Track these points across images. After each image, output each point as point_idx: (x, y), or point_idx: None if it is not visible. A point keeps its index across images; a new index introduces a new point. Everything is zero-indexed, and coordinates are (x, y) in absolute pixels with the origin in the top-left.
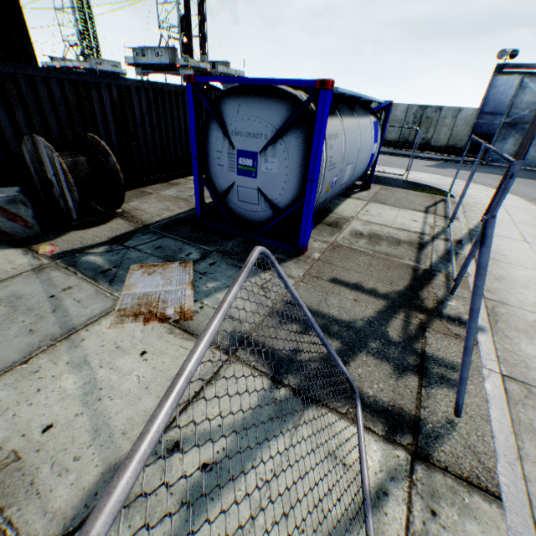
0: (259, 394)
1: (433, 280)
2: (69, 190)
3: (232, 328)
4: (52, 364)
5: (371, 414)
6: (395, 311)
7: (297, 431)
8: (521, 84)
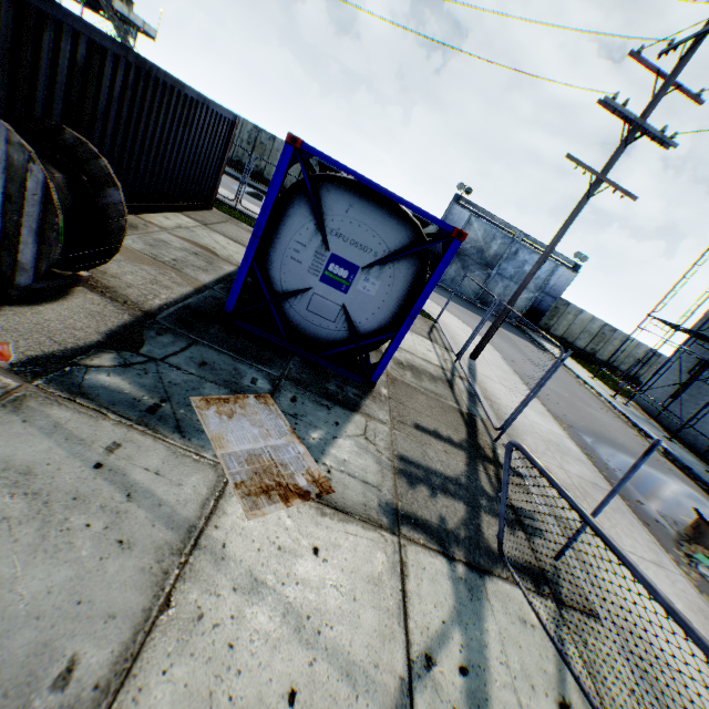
0: (448, 576)
1: (478, 426)
2: (37, 235)
3: (377, 498)
4: (212, 597)
5: (520, 574)
6: (476, 463)
7: (493, 606)
8: (470, 220)
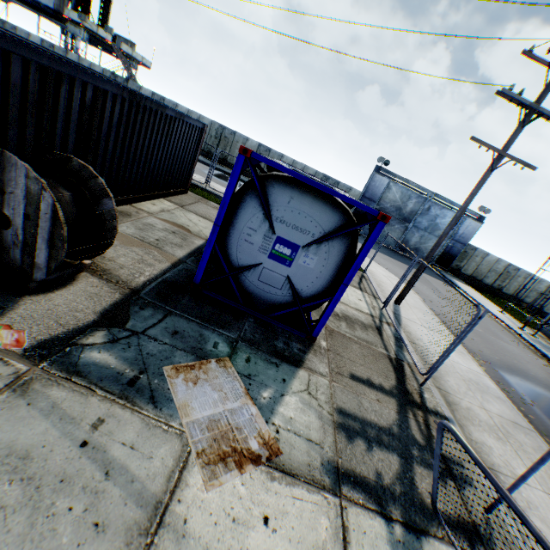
0: (387, 540)
1: (405, 370)
2: (48, 242)
3: (320, 456)
4: None
5: (454, 531)
6: (406, 410)
7: None
8: (389, 185)
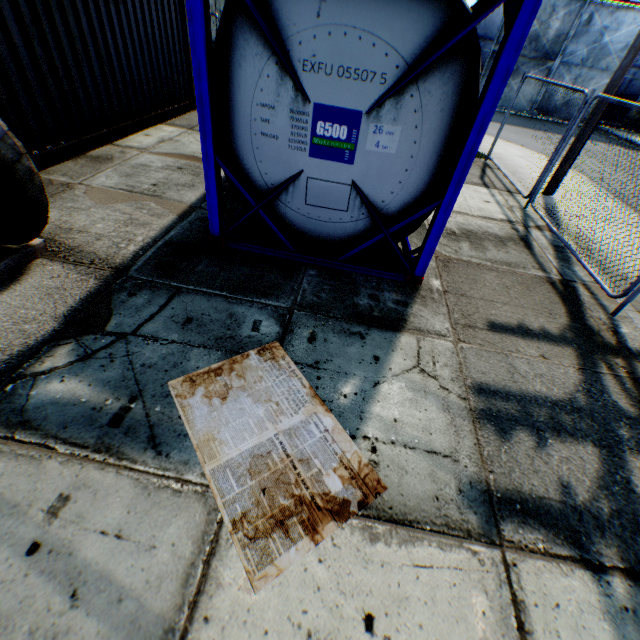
0: (601, 612)
1: (580, 296)
2: None
3: (454, 479)
4: None
5: None
6: (593, 363)
7: None
8: None
